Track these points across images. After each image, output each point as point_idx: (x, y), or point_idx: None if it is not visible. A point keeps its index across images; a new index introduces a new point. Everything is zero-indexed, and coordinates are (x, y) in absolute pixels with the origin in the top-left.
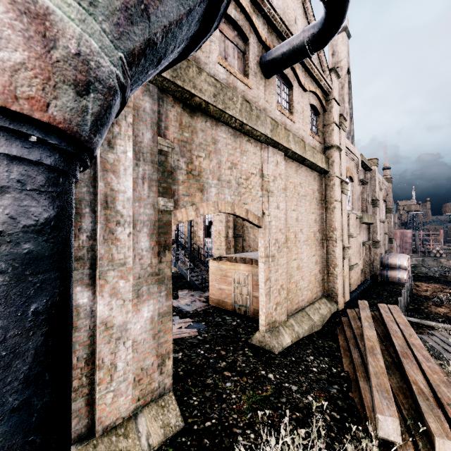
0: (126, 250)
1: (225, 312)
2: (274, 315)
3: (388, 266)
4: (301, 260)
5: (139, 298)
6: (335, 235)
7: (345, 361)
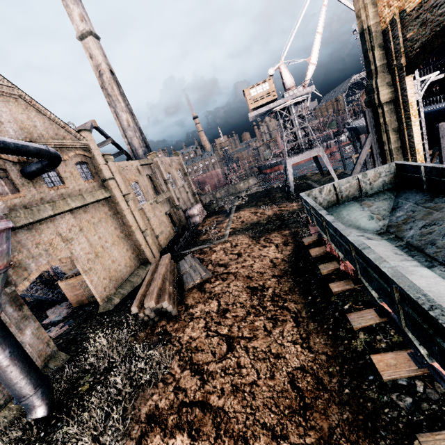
0: (4, 318)
1: (85, 306)
2: (105, 294)
3: (189, 217)
4: (114, 257)
5: (21, 330)
6: (132, 229)
7: None
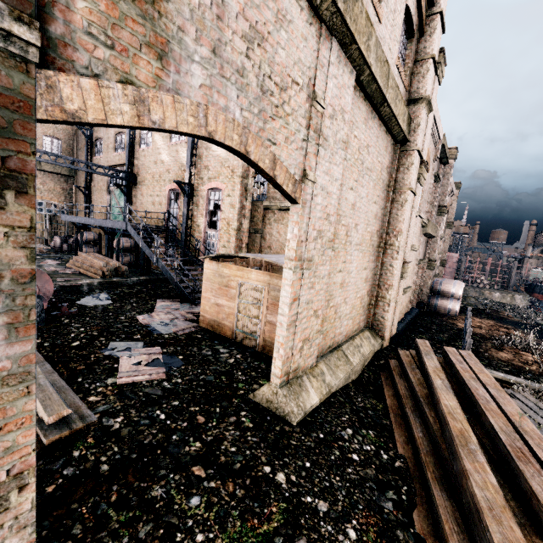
0: None
1: (220, 340)
2: (297, 359)
3: (439, 293)
4: (348, 273)
5: None
6: (398, 242)
7: (398, 436)
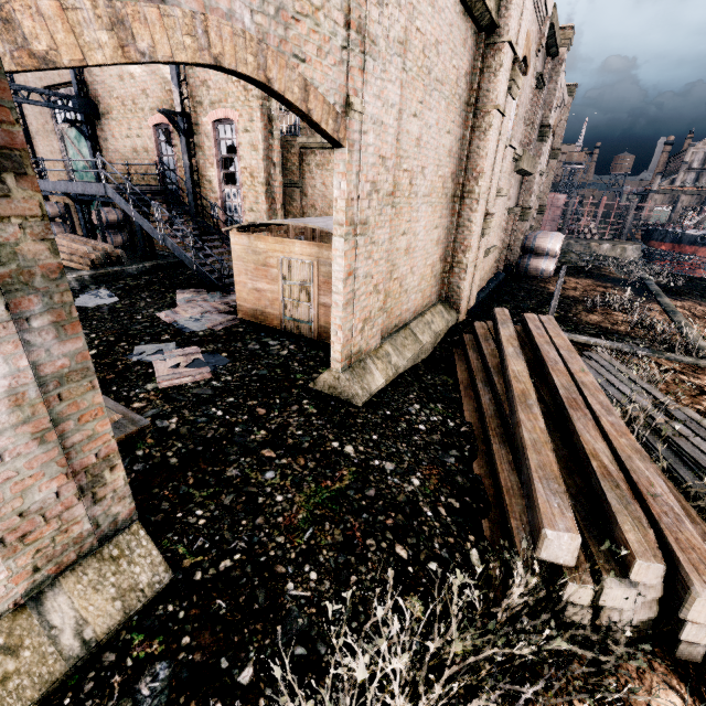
0: None
1: (267, 332)
2: (359, 341)
3: (533, 251)
4: (414, 235)
5: None
6: (479, 187)
7: (467, 406)
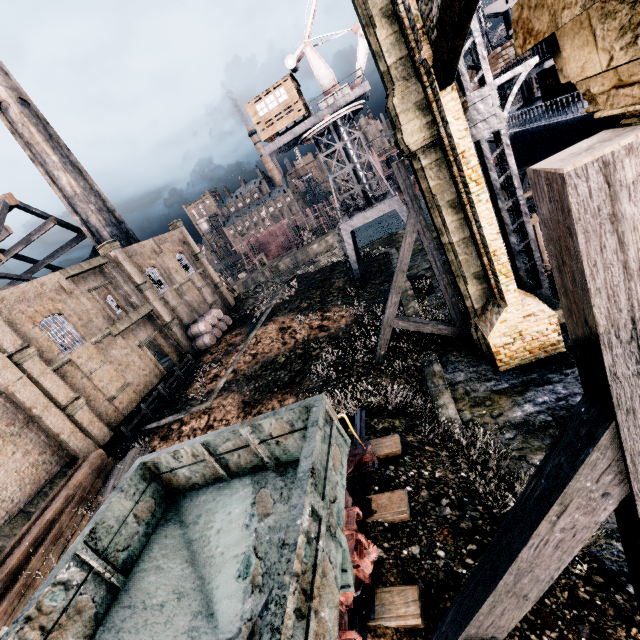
0: None
1: None
2: None
3: (195, 337)
4: None
5: None
6: (35, 413)
7: None
